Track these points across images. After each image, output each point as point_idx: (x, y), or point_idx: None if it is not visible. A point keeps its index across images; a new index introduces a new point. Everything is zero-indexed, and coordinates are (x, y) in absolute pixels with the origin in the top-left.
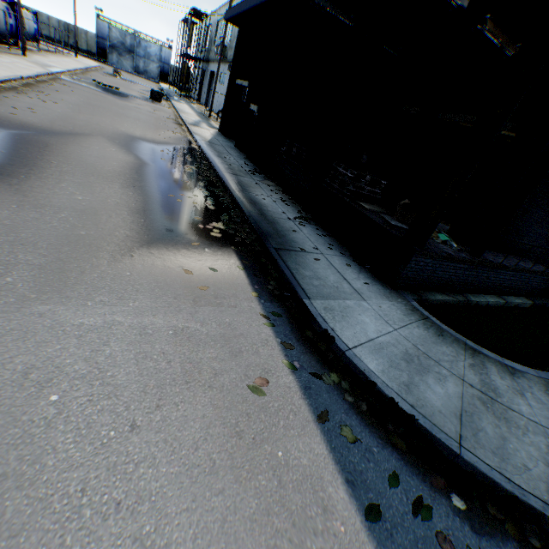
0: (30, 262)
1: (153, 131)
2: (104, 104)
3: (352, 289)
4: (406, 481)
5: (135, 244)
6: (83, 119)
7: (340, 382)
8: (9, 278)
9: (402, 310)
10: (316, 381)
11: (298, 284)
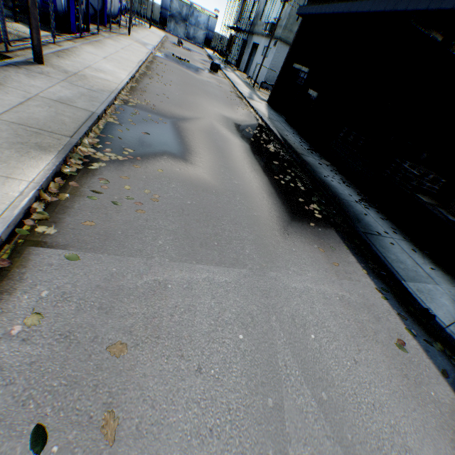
0: (247, 238)
1: (231, 108)
2: (191, 81)
3: (425, 273)
4: None
5: (283, 224)
6: (192, 101)
7: (442, 349)
8: (246, 250)
9: None
10: (429, 346)
11: (391, 267)
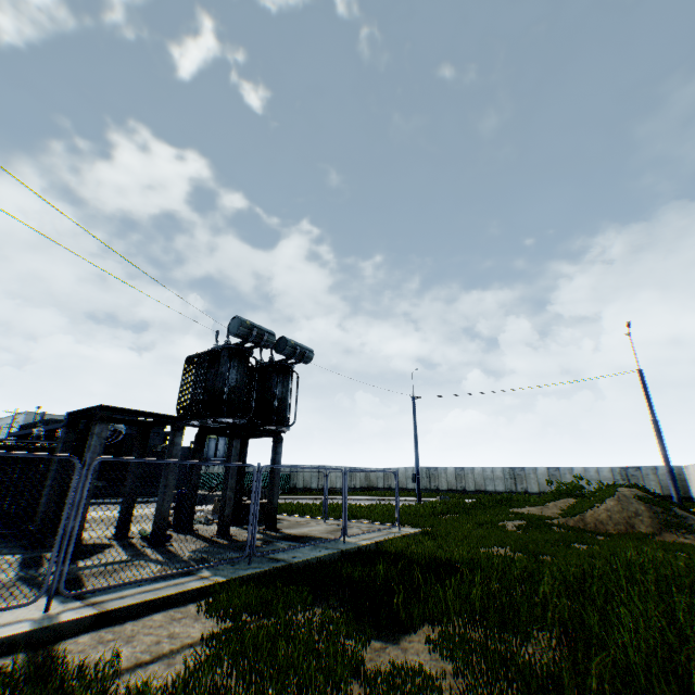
0: None
1: None
2: None
3: None
4: None
5: None
6: None
7: None
8: None
9: None
10: None
11: None
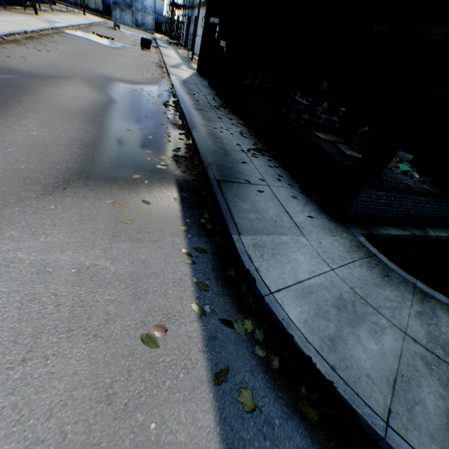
0: None
1: (133, 74)
2: (95, 52)
3: (292, 223)
4: None
5: (72, 177)
6: (69, 65)
7: (253, 330)
8: None
9: (345, 247)
10: (225, 329)
11: (232, 218)
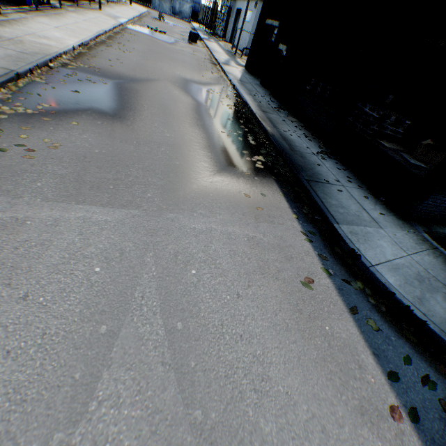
0: (155, 184)
1: (198, 73)
2: (159, 49)
3: (370, 218)
4: (416, 363)
5: (209, 173)
6: (151, 66)
7: (363, 288)
8: (148, 194)
9: (413, 240)
10: (346, 285)
11: (328, 211)
